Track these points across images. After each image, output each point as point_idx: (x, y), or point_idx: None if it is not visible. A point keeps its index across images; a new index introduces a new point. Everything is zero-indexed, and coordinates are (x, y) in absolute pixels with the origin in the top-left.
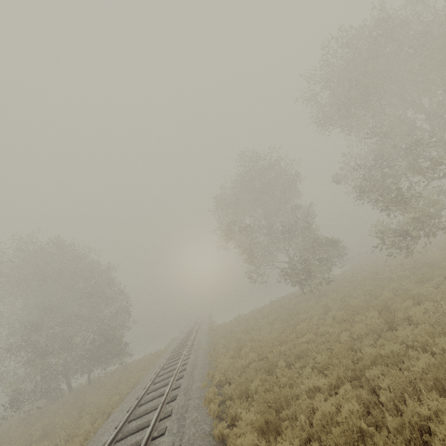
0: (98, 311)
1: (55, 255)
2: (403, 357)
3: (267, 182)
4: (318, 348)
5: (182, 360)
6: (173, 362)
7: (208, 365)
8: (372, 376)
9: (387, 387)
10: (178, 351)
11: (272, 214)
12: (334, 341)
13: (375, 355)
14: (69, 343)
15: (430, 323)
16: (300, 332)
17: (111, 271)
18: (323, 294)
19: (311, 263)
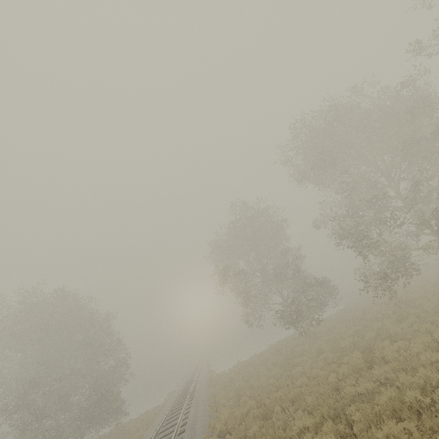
0: (97, 363)
1: (58, 306)
2: (375, 393)
3: (256, 229)
4: (309, 390)
5: (182, 414)
6: (173, 417)
7: (209, 417)
8: (350, 412)
9: (359, 420)
10: (177, 405)
11: (264, 256)
12: (323, 383)
13: (354, 393)
14: (65, 401)
15: (400, 360)
16: (295, 376)
17: (110, 320)
18: (317, 336)
19: (303, 305)
